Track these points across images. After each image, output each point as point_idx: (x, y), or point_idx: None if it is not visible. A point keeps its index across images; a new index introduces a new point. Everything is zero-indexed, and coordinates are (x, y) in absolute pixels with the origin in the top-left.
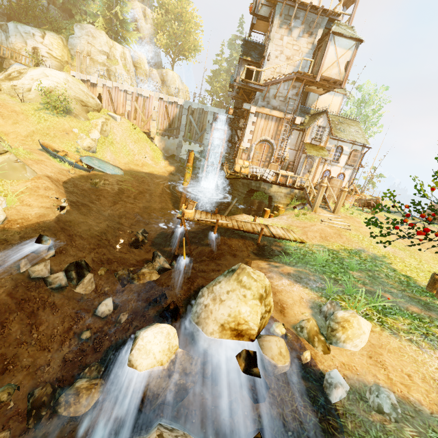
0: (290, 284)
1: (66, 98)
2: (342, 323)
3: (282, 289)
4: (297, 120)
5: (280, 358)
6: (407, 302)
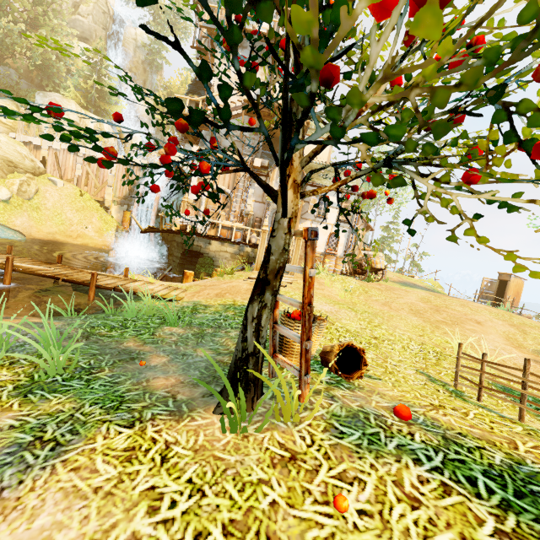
0: None
1: None
2: None
3: None
4: (256, 162)
5: None
6: (184, 369)
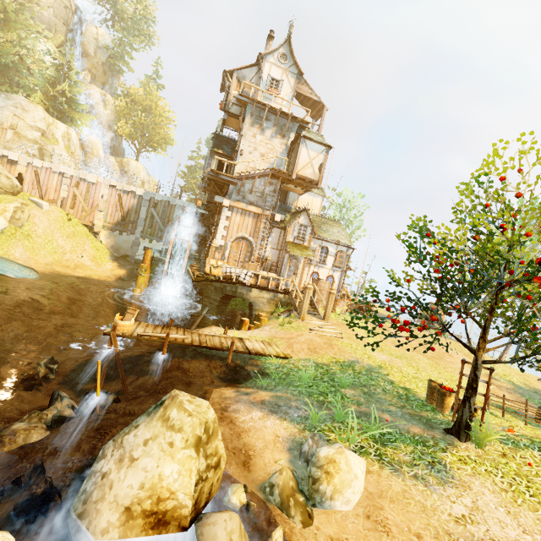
0: (263, 417)
1: None
2: (326, 466)
3: (251, 426)
4: (277, 217)
5: None
6: (408, 421)
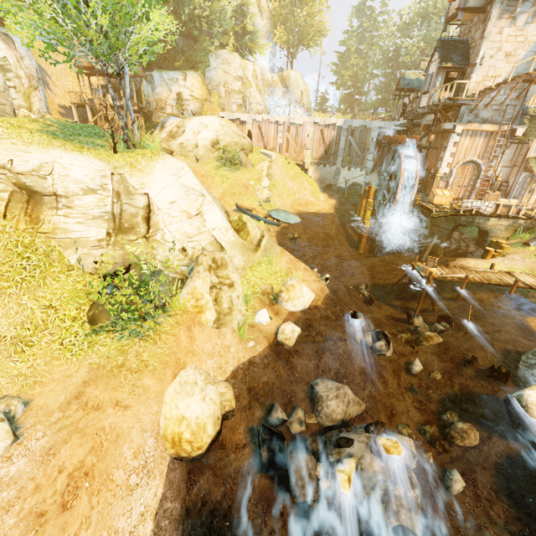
0: None
1: (232, 148)
2: None
3: None
4: (518, 132)
5: None
6: None
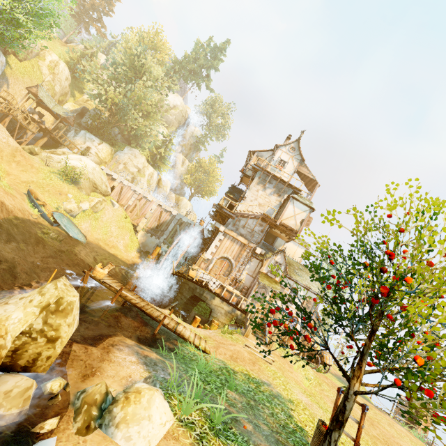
0: (134, 361)
1: (83, 175)
2: (130, 393)
3: (118, 361)
4: (257, 250)
5: (0, 398)
6: (267, 441)
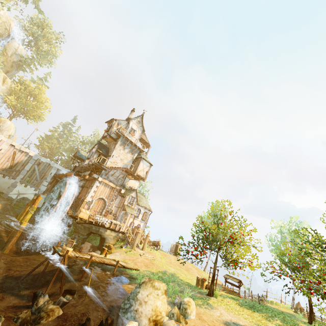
0: None
1: None
2: (188, 303)
3: None
4: (122, 191)
5: None
6: (195, 293)
